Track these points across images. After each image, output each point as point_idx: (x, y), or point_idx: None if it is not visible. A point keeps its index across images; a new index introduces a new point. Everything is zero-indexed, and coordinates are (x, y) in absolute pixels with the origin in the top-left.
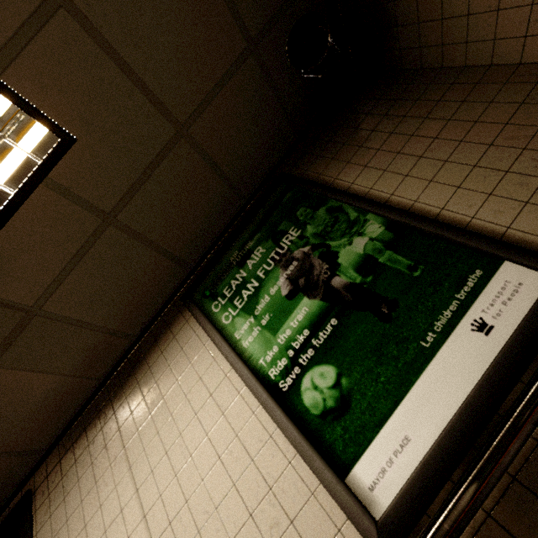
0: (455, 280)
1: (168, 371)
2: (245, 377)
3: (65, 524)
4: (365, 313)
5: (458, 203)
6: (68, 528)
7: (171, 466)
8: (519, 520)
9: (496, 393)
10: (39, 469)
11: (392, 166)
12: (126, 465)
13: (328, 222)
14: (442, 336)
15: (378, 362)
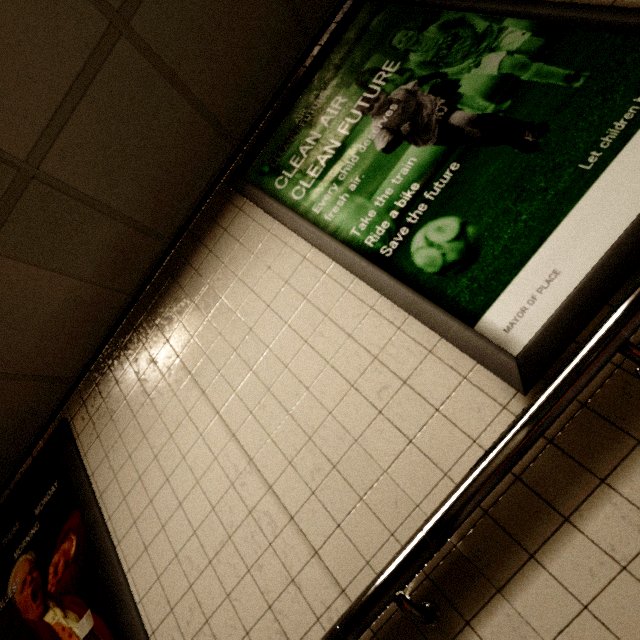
0: (635, 81)
1: (223, 270)
2: (334, 249)
3: (118, 440)
4: (500, 148)
5: None
6: (123, 442)
7: (243, 362)
8: None
9: None
10: (71, 398)
11: None
12: (184, 372)
13: (442, 43)
14: (611, 153)
15: (519, 200)
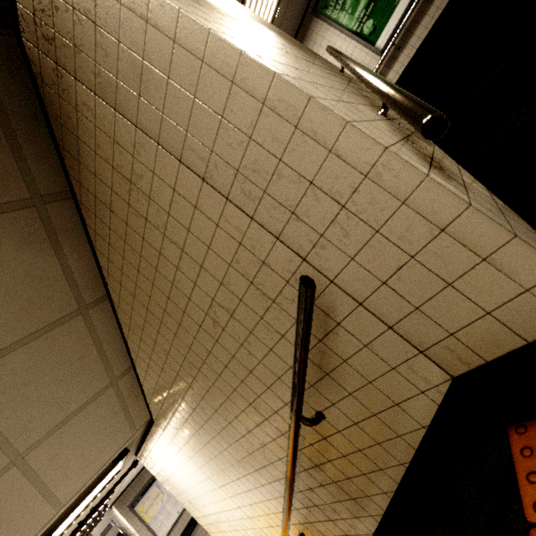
0: None
1: (315, 45)
2: (346, 33)
3: None
4: None
5: None
6: None
7: None
8: (405, 38)
9: (407, 12)
10: None
11: None
12: None
13: None
14: (399, 0)
15: (384, 14)
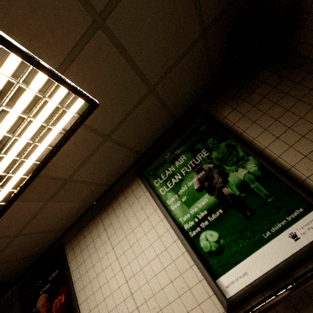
0: (288, 210)
1: (130, 209)
2: (172, 225)
3: (83, 262)
4: (237, 212)
5: (302, 166)
6: (85, 264)
7: (133, 252)
8: (285, 312)
9: (291, 268)
10: (65, 236)
11: (270, 128)
12: (111, 246)
13: (225, 153)
14: (274, 235)
15: (240, 237)
